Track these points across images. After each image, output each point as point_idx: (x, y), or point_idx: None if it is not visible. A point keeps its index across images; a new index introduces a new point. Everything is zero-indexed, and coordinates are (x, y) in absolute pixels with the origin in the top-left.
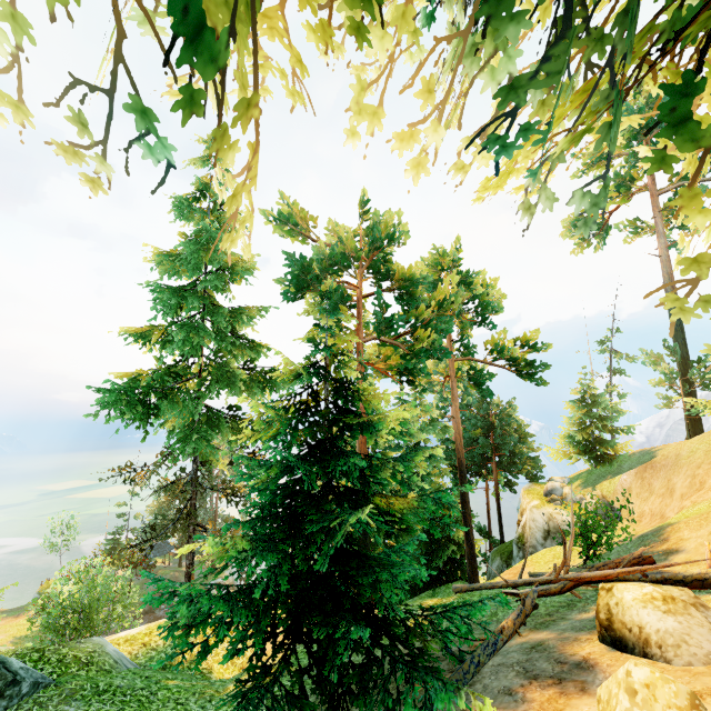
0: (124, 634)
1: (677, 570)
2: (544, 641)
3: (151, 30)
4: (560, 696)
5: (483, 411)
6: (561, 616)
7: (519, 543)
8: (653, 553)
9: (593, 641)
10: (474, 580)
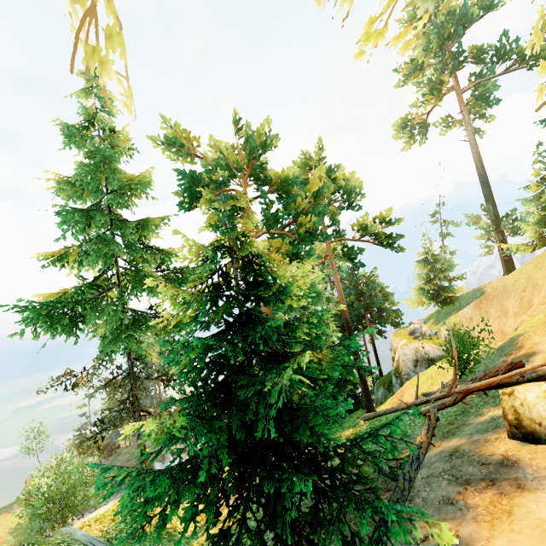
0: (94, 515)
1: None
2: (459, 447)
3: None
4: (500, 497)
5: (354, 282)
6: (461, 422)
7: (396, 374)
8: (515, 359)
9: (503, 439)
10: (371, 407)
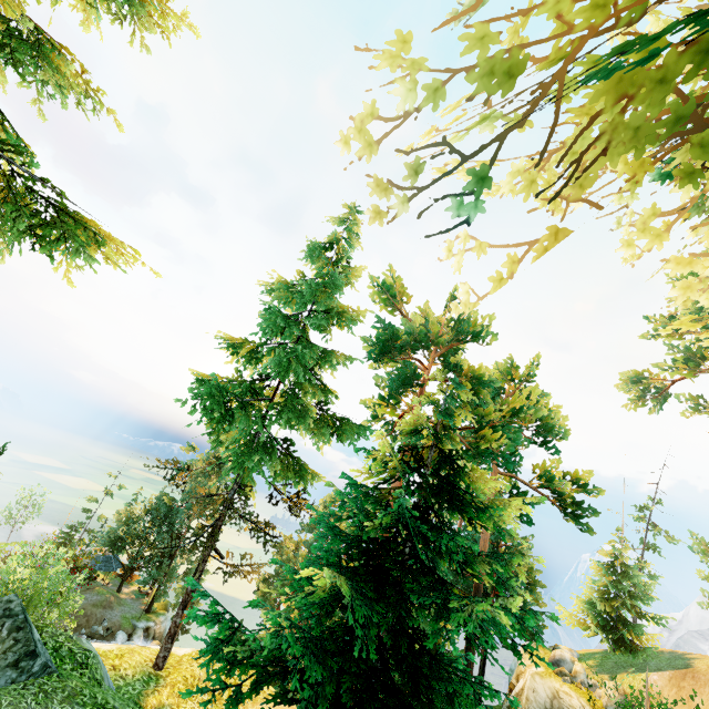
0: (95, 646)
1: None
2: None
3: (485, 126)
4: None
5: (494, 538)
6: None
7: None
8: None
9: None
10: None
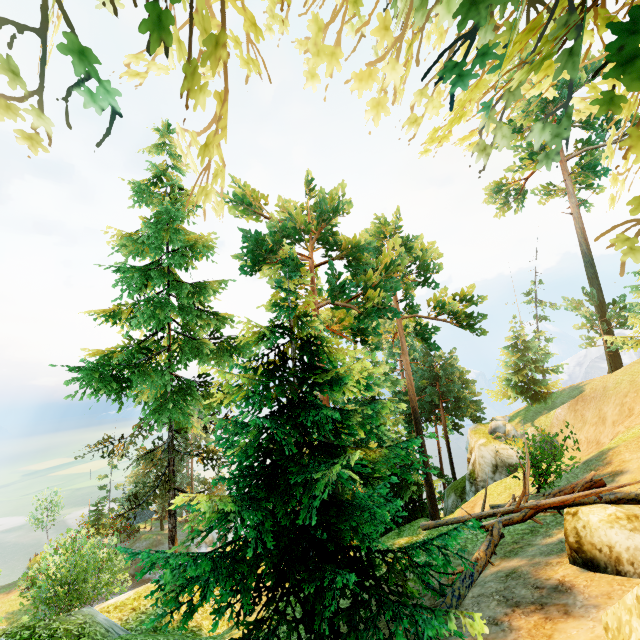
0: (114, 601)
1: (628, 490)
2: (517, 568)
3: None
4: (545, 621)
5: (428, 363)
6: (527, 542)
7: (471, 479)
8: (600, 476)
9: (564, 564)
10: (436, 516)
